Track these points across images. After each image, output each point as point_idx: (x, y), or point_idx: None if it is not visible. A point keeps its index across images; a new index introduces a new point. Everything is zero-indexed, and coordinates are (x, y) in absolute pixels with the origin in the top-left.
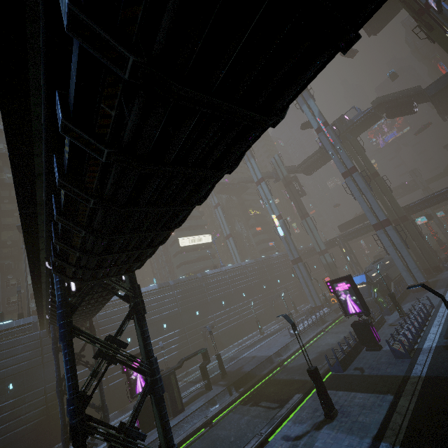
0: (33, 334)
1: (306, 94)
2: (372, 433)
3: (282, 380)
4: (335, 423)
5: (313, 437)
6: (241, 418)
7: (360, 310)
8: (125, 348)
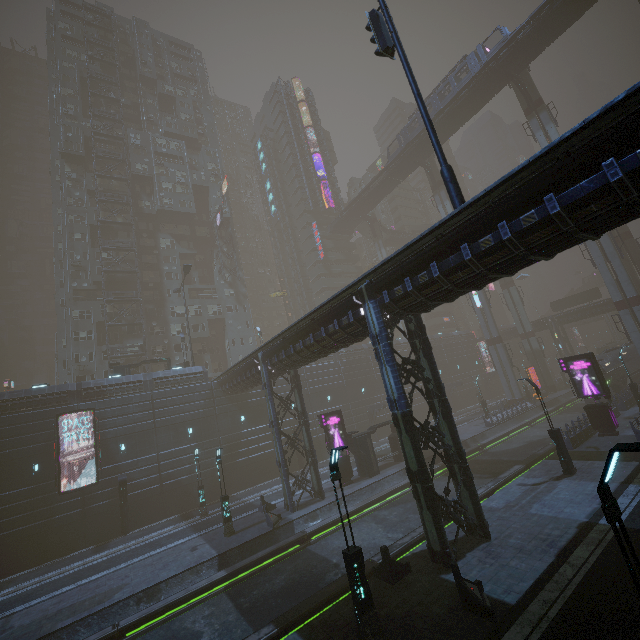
0: (206, 383)
1: (546, 116)
2: (618, 481)
3: (487, 460)
4: (576, 477)
5: (554, 484)
6: (450, 483)
7: (598, 392)
8: (424, 371)
